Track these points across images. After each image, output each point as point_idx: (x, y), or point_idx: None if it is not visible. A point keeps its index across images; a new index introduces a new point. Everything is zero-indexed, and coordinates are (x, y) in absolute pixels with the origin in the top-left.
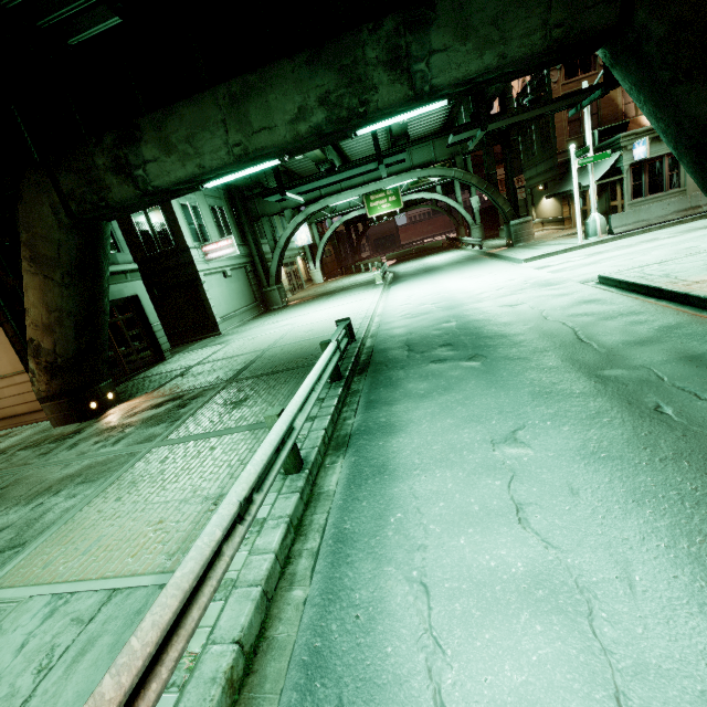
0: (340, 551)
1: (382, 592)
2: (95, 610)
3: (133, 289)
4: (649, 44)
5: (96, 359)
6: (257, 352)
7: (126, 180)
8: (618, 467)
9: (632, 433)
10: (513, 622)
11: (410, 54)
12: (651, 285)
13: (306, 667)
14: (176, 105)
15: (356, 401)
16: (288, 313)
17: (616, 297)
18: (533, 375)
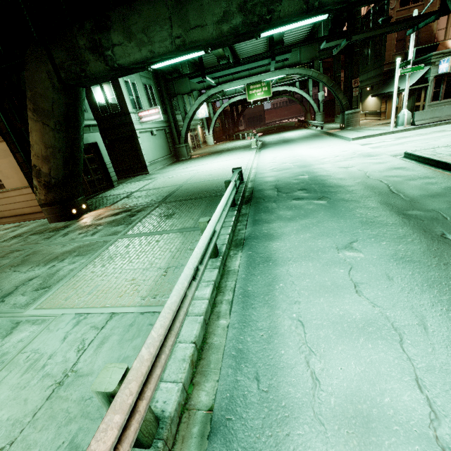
0: (247, 302)
1: (275, 324)
2: (104, 323)
3: (94, 138)
4: None
5: (75, 182)
6: (176, 186)
7: (99, 58)
8: (417, 267)
9: (426, 248)
10: (355, 342)
11: None
12: (440, 160)
13: (235, 357)
14: (136, 3)
15: (245, 220)
16: (193, 163)
17: (416, 167)
18: (361, 211)
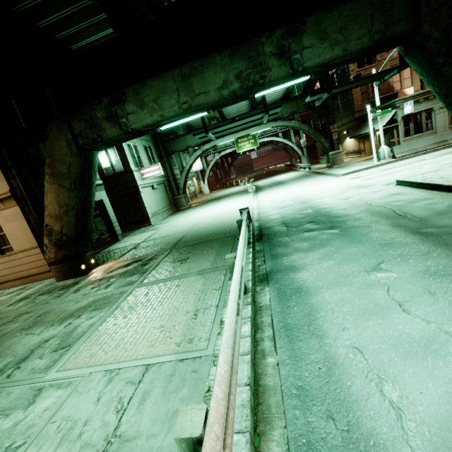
0: (291, 335)
1: (330, 354)
2: (140, 376)
3: (100, 196)
4: (430, 42)
5: (85, 237)
6: (183, 233)
7: (115, 125)
8: None
9: None
10: (424, 362)
11: (290, 49)
12: (433, 183)
13: (298, 396)
14: (148, 80)
15: (262, 256)
16: (193, 210)
17: (412, 191)
18: (376, 234)
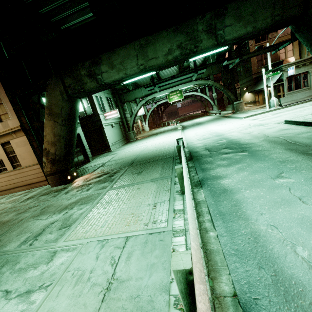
0: (225, 218)
1: (255, 229)
2: (123, 243)
3: (77, 131)
4: None
5: (70, 157)
6: (135, 156)
7: (93, 80)
8: None
9: None
10: None
11: (216, 27)
12: None
13: (236, 255)
14: (117, 49)
15: (194, 170)
16: (140, 142)
17: (297, 127)
18: (275, 155)
